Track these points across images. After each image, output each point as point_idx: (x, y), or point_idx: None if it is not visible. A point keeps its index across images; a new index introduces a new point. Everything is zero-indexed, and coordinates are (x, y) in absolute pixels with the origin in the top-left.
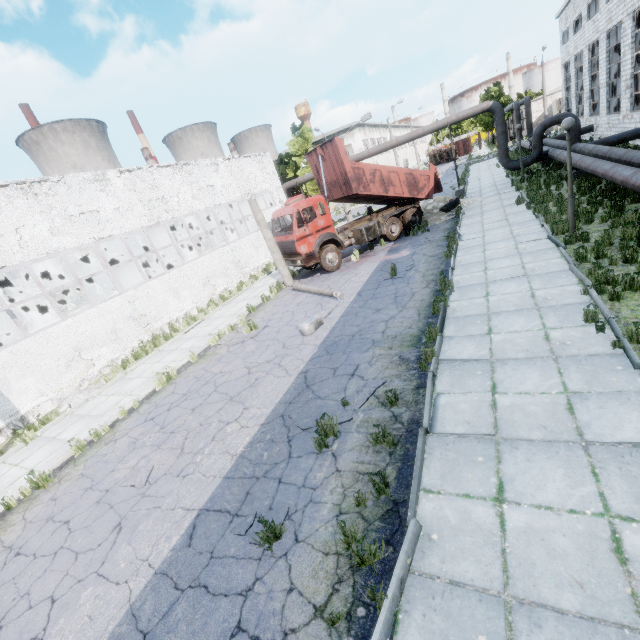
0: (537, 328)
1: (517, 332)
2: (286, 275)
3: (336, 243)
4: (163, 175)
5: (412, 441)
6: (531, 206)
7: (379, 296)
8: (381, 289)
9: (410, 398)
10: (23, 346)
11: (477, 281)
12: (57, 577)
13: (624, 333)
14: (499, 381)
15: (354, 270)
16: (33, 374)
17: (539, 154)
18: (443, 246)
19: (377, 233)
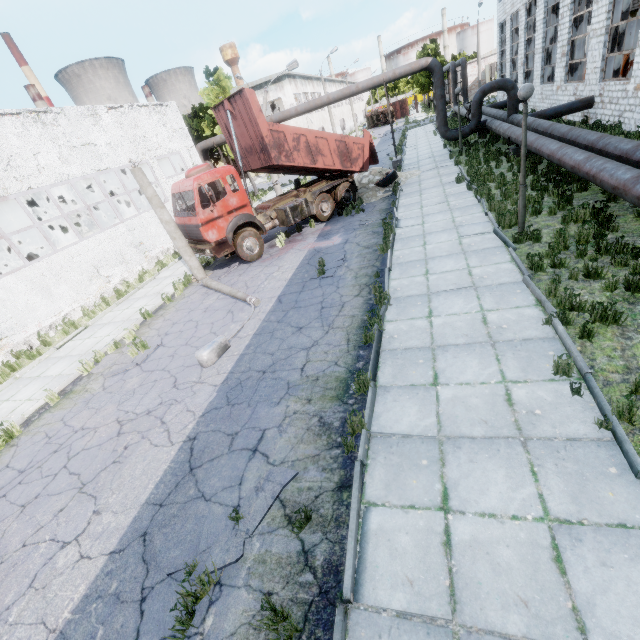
0: (495, 379)
1: (470, 385)
2: (195, 266)
3: (255, 226)
4: (6, 127)
5: (326, 621)
6: (472, 187)
7: (302, 305)
8: (306, 294)
9: (329, 511)
10: None
11: (418, 291)
12: None
13: (607, 399)
14: (452, 484)
15: (278, 261)
16: None
17: (477, 124)
18: (379, 234)
19: (305, 213)
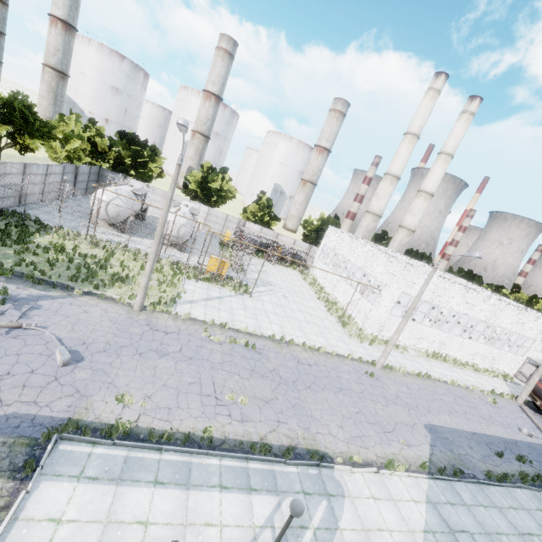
0: None
1: None
2: (522, 398)
3: None
4: (510, 308)
5: None
6: None
7: None
8: None
9: None
10: (417, 325)
11: None
12: (437, 405)
13: None
14: None
15: None
16: (409, 333)
17: None
18: None
19: None
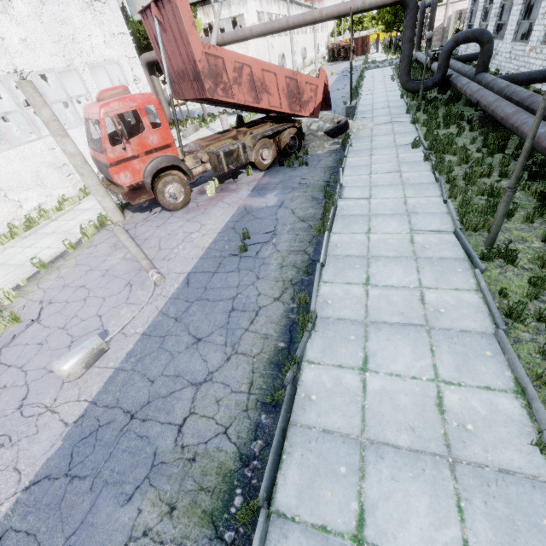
0: None
1: None
2: (109, 208)
3: (182, 169)
4: None
5: None
6: (430, 157)
7: (210, 297)
8: (219, 278)
9: None
10: None
11: (353, 312)
12: None
13: None
14: None
15: (202, 216)
16: None
17: (442, 78)
18: (319, 201)
19: (241, 160)
